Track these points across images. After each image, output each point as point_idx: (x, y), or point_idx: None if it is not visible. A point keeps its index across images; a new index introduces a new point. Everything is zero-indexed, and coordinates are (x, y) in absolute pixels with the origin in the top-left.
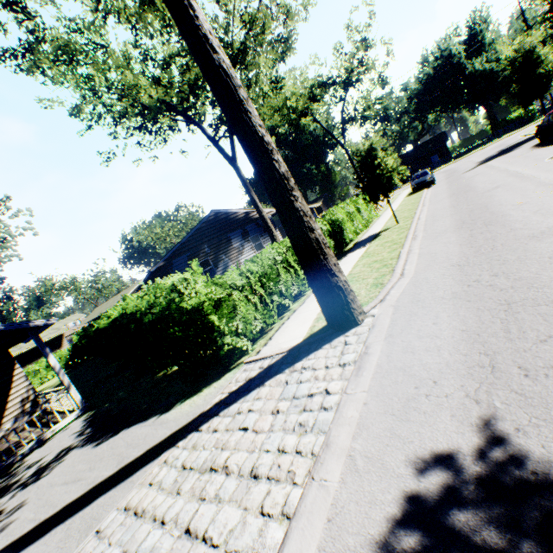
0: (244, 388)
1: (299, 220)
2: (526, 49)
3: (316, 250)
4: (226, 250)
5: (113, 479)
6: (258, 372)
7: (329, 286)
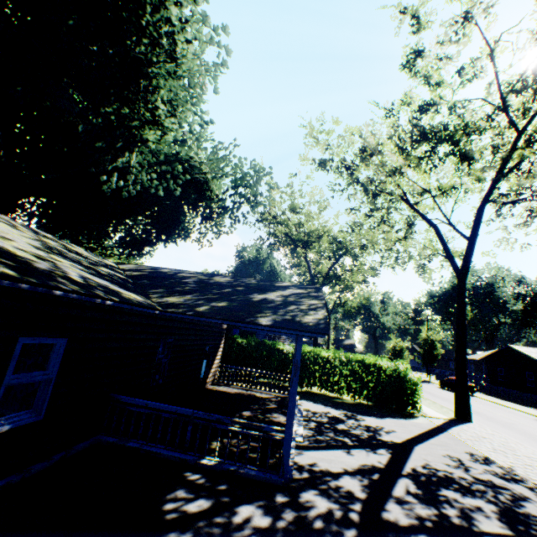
0: (448, 424)
1: (466, 376)
2: (433, 339)
3: (467, 388)
4: (280, 336)
5: (433, 431)
6: (444, 421)
7: (468, 403)
